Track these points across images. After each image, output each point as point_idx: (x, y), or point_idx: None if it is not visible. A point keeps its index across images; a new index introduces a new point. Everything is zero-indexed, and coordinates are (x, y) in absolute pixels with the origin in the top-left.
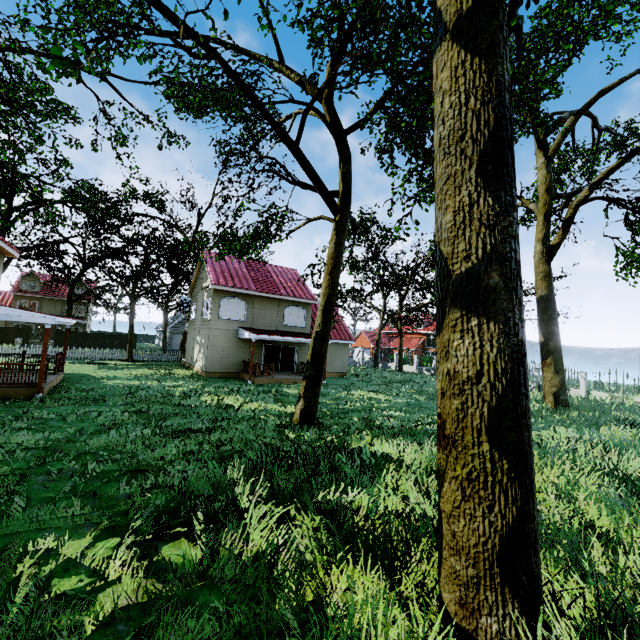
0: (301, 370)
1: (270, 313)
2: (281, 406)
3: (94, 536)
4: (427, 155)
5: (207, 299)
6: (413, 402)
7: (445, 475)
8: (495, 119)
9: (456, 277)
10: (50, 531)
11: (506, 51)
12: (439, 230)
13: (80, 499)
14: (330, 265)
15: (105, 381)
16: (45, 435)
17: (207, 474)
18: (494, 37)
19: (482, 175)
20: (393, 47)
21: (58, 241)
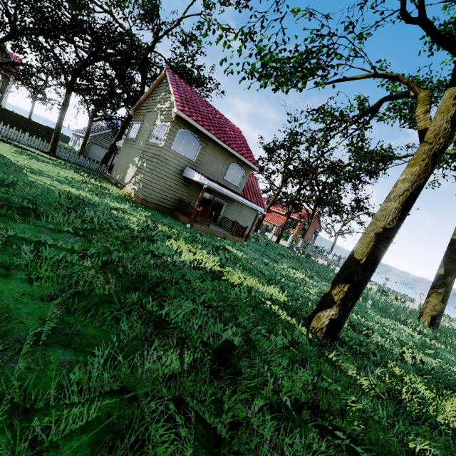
0: (223, 224)
1: (217, 163)
2: (259, 282)
3: None
4: None
5: (162, 123)
6: None
7: None
8: None
9: None
10: None
11: None
12: None
13: None
14: (437, 145)
15: (29, 174)
16: None
17: None
18: None
19: None
20: None
21: None
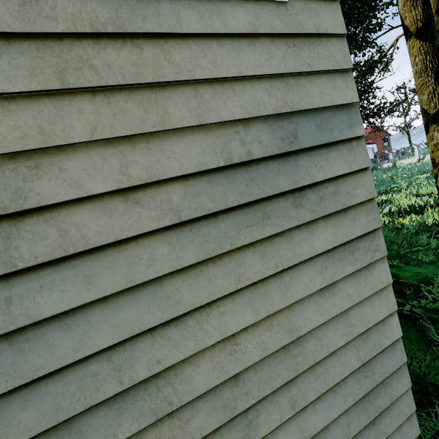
0: None
1: None
2: None
3: None
4: (352, 37)
5: None
6: None
7: (438, 175)
8: (438, 61)
9: (432, 115)
10: None
11: (437, 35)
12: (421, 101)
13: None
14: None
15: None
16: None
17: None
18: (432, 33)
19: (436, 80)
20: (341, 1)
21: None
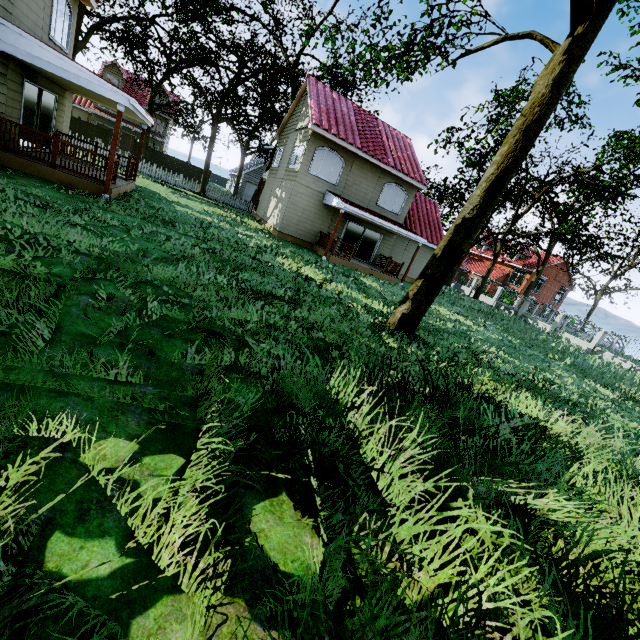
0: (377, 263)
1: (366, 184)
2: (366, 298)
3: (142, 438)
4: None
5: (300, 144)
6: (507, 343)
7: None
8: None
9: None
10: (74, 402)
11: None
12: None
13: (130, 353)
14: (531, 116)
15: (176, 206)
16: (103, 242)
17: (304, 372)
18: None
19: None
20: None
21: (144, 18)
